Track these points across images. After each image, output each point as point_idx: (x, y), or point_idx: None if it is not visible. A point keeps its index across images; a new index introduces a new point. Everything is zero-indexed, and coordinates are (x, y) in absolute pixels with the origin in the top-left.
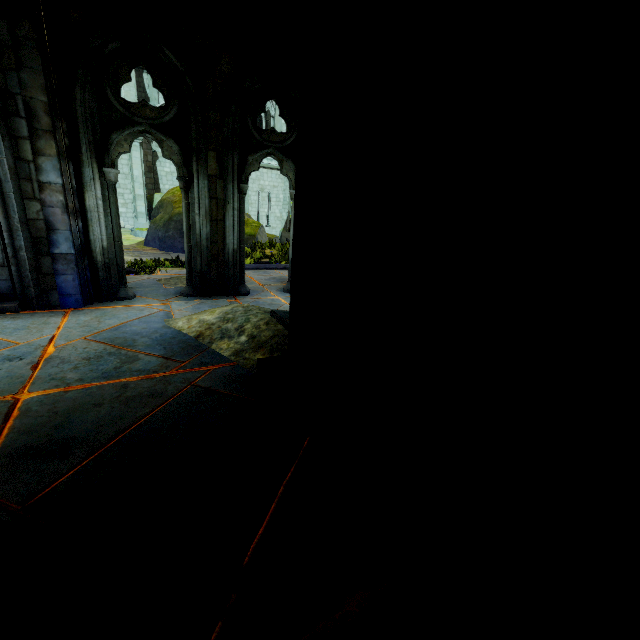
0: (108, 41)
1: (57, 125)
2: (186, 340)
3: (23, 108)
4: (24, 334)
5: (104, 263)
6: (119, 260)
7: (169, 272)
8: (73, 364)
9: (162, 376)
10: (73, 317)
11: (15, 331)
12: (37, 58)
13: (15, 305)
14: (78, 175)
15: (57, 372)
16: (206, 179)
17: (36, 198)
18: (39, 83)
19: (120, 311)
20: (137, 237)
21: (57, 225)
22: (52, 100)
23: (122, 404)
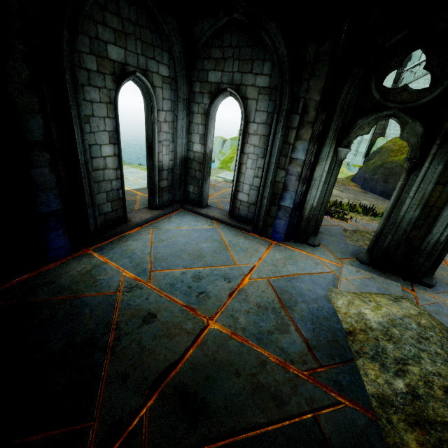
0: (394, 34)
1: (318, 116)
2: (336, 330)
3: (301, 107)
4: (242, 256)
5: (308, 217)
6: (319, 217)
7: (357, 222)
8: (248, 306)
9: (294, 374)
10: (272, 251)
11: (240, 251)
12: (325, 67)
13: (250, 229)
14: (318, 152)
15: (237, 309)
16: (441, 164)
17: (284, 168)
18: (319, 86)
19: (302, 258)
20: (349, 171)
21: (289, 187)
22: (323, 98)
23: (251, 389)
